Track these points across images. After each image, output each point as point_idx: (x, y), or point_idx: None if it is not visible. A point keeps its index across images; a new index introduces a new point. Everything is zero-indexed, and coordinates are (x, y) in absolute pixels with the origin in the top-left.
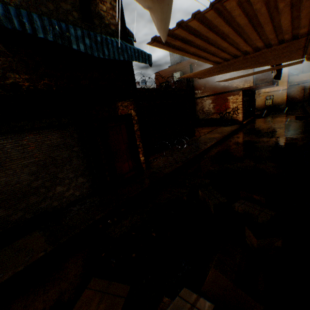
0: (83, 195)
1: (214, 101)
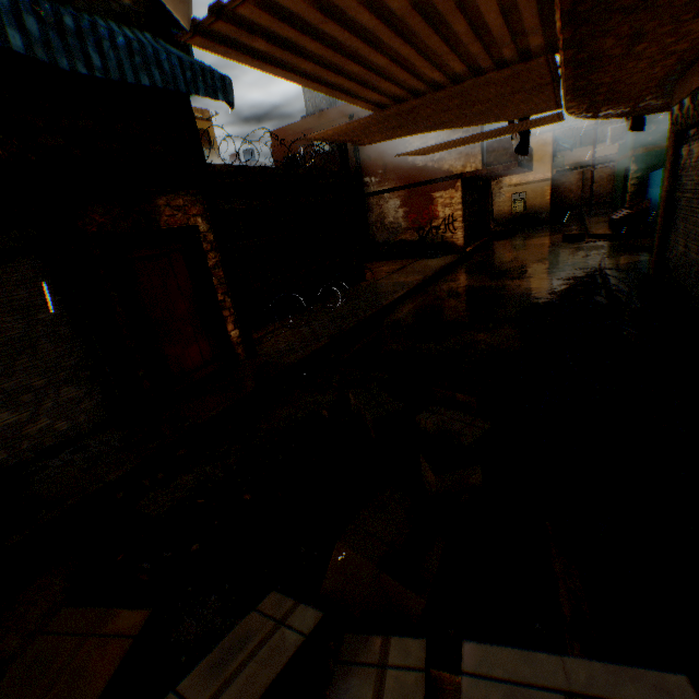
0: (82, 429)
1: (406, 203)
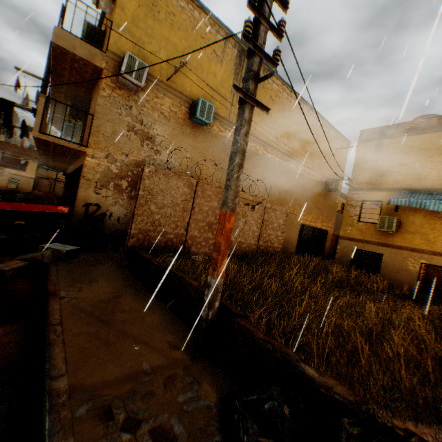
0: None
1: None
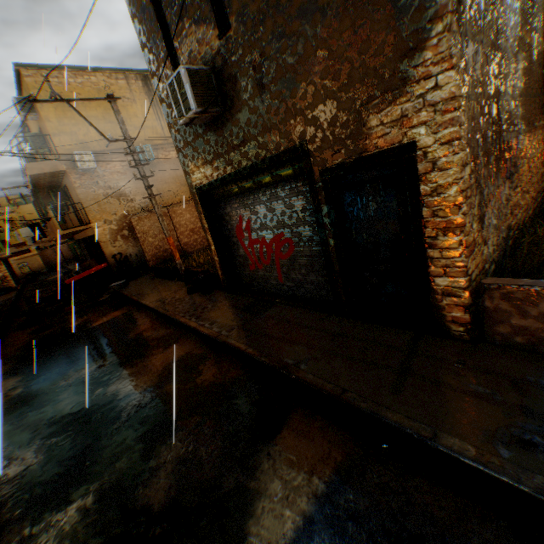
0: None
1: None
